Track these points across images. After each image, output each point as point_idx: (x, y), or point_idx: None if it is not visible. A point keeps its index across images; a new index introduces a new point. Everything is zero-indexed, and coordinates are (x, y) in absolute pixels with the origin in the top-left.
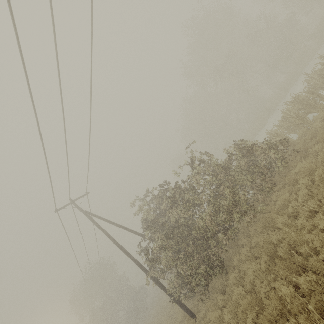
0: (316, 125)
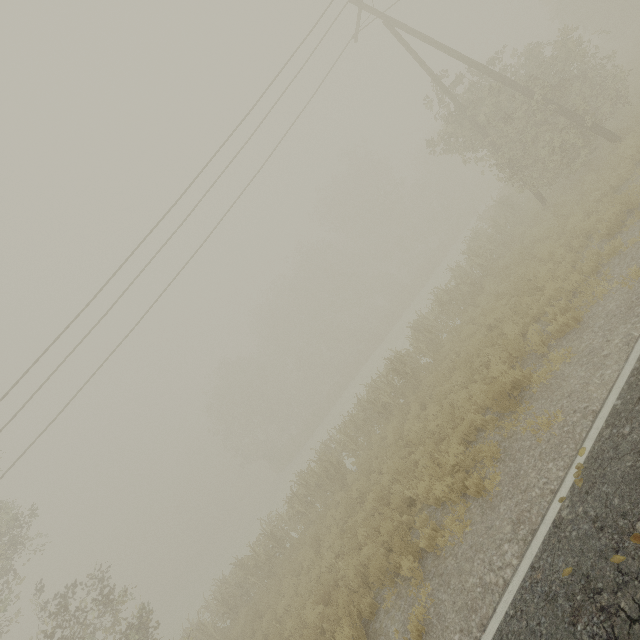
0: None
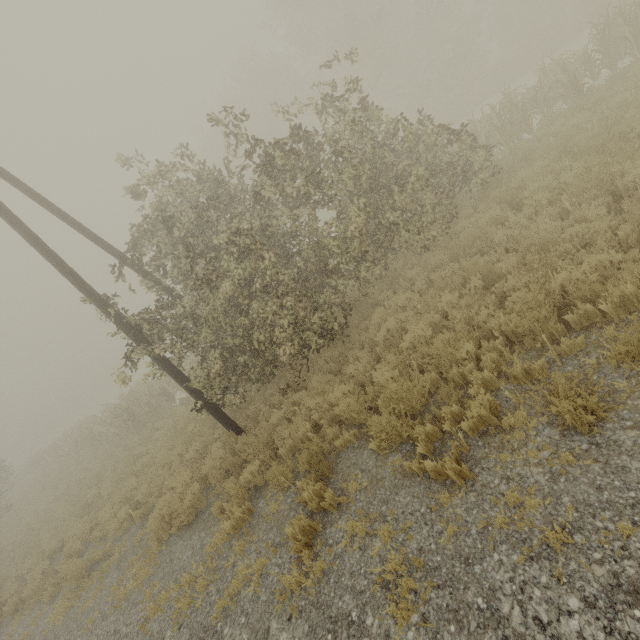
0: (523, 150)
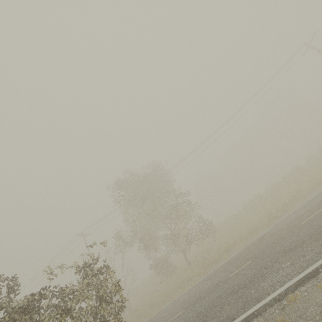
0: None
